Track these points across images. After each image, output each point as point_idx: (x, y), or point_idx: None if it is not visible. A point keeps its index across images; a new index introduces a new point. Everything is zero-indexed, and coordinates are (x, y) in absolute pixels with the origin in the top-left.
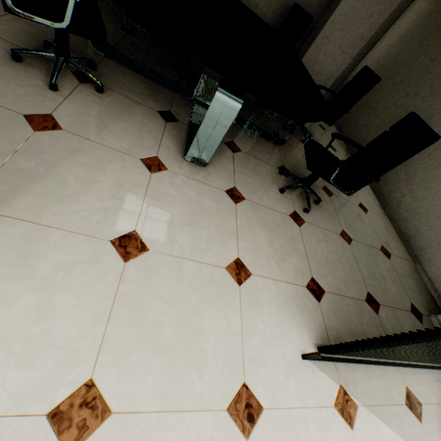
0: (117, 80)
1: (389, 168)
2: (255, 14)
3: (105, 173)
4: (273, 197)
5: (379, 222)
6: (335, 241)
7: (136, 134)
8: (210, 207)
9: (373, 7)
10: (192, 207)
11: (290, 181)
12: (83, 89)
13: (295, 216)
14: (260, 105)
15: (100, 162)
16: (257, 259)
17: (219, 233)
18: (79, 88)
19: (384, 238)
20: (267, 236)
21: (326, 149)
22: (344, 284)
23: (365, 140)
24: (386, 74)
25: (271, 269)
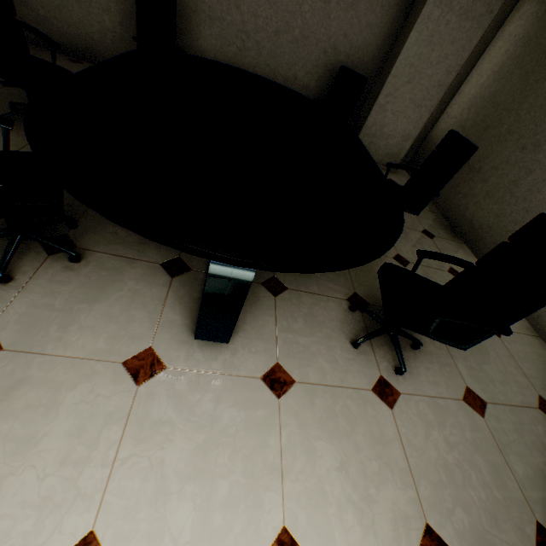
0: (106, 231)
1: (525, 312)
2: (292, 91)
3: (57, 413)
4: (343, 360)
5: (525, 348)
6: (458, 417)
7: (121, 317)
8: (234, 423)
9: (446, 48)
10: (203, 434)
11: (368, 318)
12: (50, 265)
13: (383, 387)
14: (282, 272)
15: (53, 393)
16: (319, 516)
17: (249, 477)
18: (46, 265)
19: (540, 379)
20: (335, 452)
21: (413, 274)
22: (488, 520)
23: (474, 214)
24: (483, 122)
25: (348, 533)
